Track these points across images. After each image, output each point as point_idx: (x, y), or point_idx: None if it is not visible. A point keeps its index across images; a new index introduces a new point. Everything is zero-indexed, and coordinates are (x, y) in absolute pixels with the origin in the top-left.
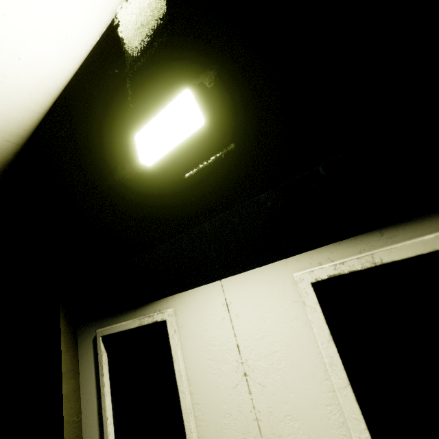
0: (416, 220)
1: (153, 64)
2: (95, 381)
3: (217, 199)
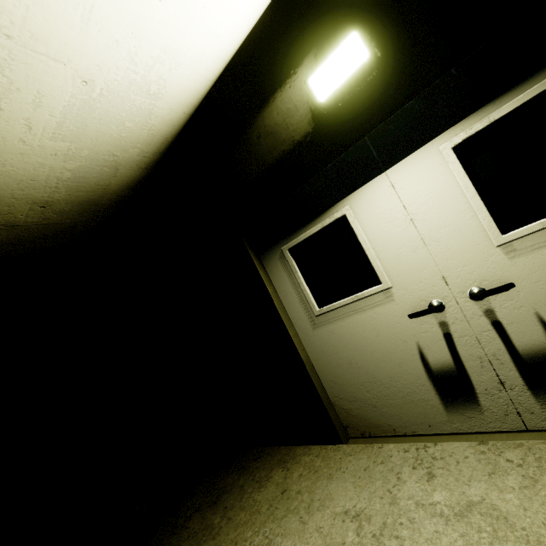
0: (514, 89)
1: (300, 12)
2: (289, 281)
3: (380, 113)
